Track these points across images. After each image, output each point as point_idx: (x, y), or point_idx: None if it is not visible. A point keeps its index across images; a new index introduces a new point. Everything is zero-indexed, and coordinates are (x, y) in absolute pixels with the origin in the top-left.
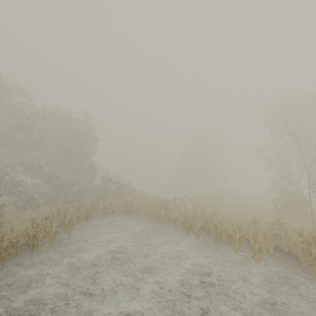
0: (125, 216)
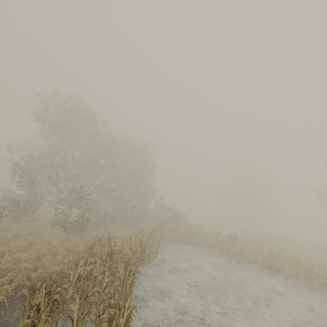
0: (188, 245)
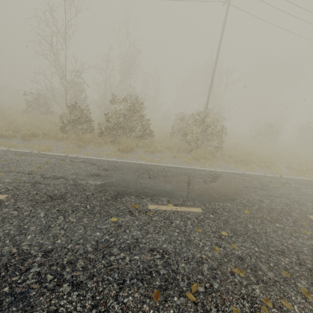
0: None
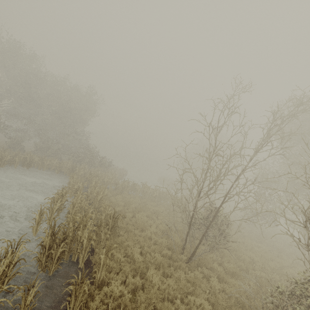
0: (66, 177)
